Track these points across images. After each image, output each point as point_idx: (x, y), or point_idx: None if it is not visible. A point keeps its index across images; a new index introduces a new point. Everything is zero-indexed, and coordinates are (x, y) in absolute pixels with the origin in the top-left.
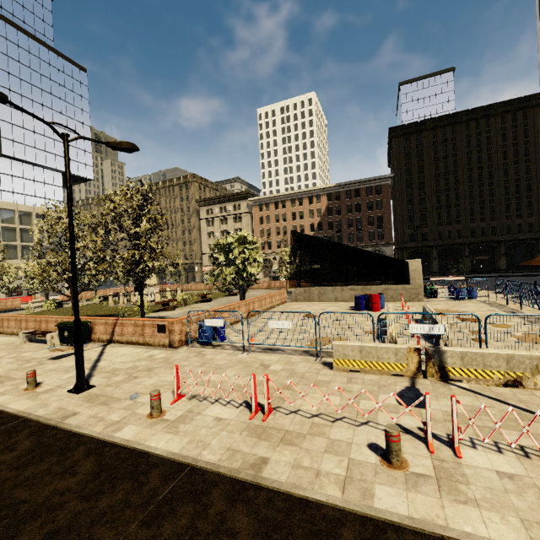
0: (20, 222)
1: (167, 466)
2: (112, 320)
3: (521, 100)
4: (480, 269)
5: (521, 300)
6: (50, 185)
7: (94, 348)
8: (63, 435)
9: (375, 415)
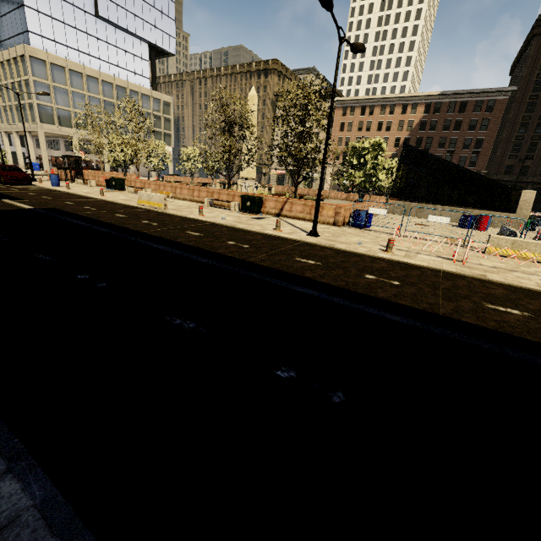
0: (117, 97)
1: (427, 269)
2: (283, 199)
3: None
4: None
5: None
6: (138, 57)
7: (272, 217)
8: (344, 251)
9: (536, 273)
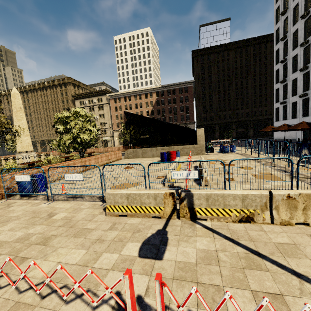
0: None
1: None
2: None
3: (264, 37)
4: (240, 136)
5: (258, 151)
6: None
7: None
8: None
9: (103, 278)
